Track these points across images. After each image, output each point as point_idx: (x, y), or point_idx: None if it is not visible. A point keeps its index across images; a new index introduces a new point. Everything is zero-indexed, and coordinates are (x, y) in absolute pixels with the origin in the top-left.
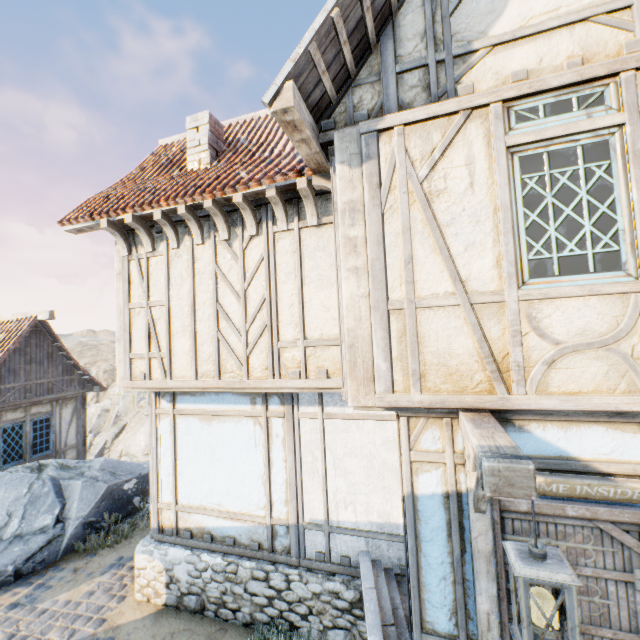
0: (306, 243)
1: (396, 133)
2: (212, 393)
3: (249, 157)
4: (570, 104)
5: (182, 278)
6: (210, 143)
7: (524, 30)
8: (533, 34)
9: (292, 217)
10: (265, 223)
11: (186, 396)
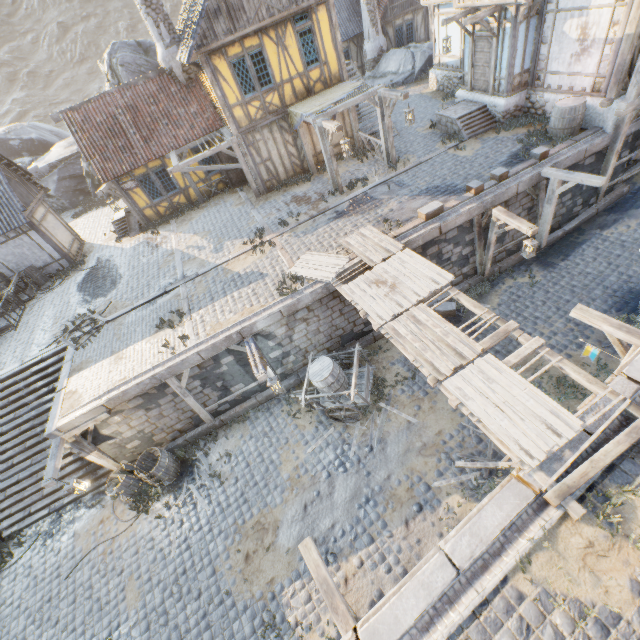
0: None
1: None
2: (448, 4)
3: None
4: None
5: None
6: None
7: None
8: None
9: None
10: None
11: (441, 6)
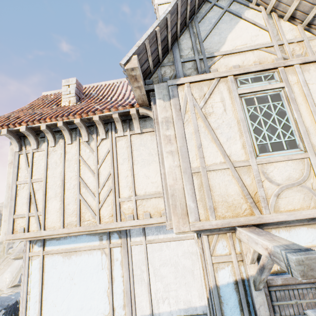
0: (134, 142)
1: (186, 86)
2: (72, 236)
3: (99, 100)
4: (261, 78)
5: (56, 164)
6: (76, 93)
7: (234, 50)
8: (238, 52)
9: (126, 129)
10: (110, 132)
11: (53, 240)
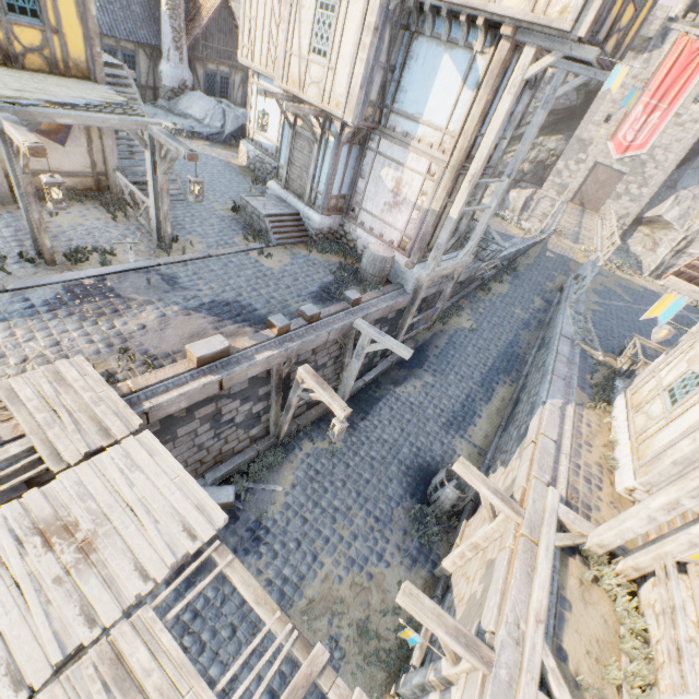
0: None
1: None
2: (270, 79)
3: None
4: None
5: (262, 7)
6: None
7: None
8: None
9: None
10: None
11: (262, 77)
